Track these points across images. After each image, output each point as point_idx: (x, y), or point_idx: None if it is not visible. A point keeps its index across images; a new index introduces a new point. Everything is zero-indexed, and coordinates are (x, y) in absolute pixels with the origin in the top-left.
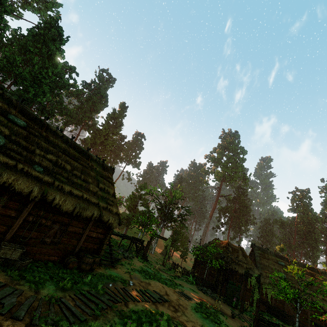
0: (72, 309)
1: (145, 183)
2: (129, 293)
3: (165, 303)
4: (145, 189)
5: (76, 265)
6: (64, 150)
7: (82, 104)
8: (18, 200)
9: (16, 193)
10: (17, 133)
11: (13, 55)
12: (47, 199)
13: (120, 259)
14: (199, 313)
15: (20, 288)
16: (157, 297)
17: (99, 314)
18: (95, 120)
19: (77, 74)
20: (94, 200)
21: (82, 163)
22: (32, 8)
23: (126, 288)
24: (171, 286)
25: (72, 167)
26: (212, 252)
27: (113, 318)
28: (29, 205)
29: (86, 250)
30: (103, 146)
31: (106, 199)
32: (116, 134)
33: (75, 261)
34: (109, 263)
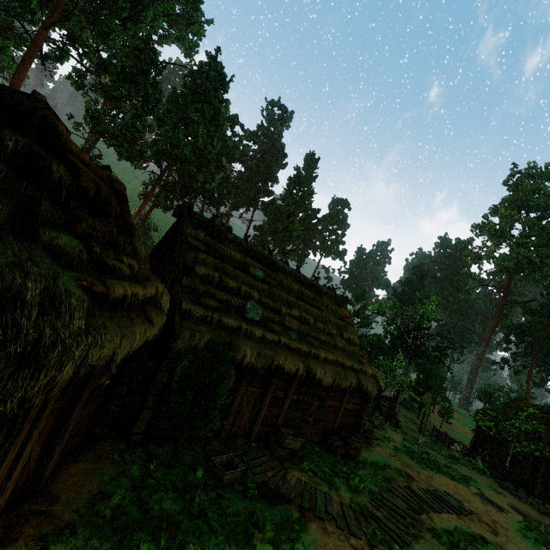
0: (388, 525)
1: (364, 290)
2: (420, 497)
3: (471, 516)
4: (371, 306)
5: (343, 450)
6: (298, 293)
7: (251, 171)
8: (284, 379)
9: (282, 372)
10: (261, 291)
11: (176, 134)
12: (310, 375)
13: (373, 430)
14: (532, 541)
15: (324, 490)
16: (456, 504)
17: (416, 534)
18: (272, 194)
19: (242, 126)
20: (348, 363)
21: (319, 306)
22: (173, 40)
23: (411, 487)
24: (460, 481)
25: (313, 318)
26: (522, 428)
27: (433, 541)
28: (293, 383)
29: (343, 426)
30: (288, 233)
31: (354, 354)
32: (304, 210)
33: (342, 446)
34: (365, 440)
